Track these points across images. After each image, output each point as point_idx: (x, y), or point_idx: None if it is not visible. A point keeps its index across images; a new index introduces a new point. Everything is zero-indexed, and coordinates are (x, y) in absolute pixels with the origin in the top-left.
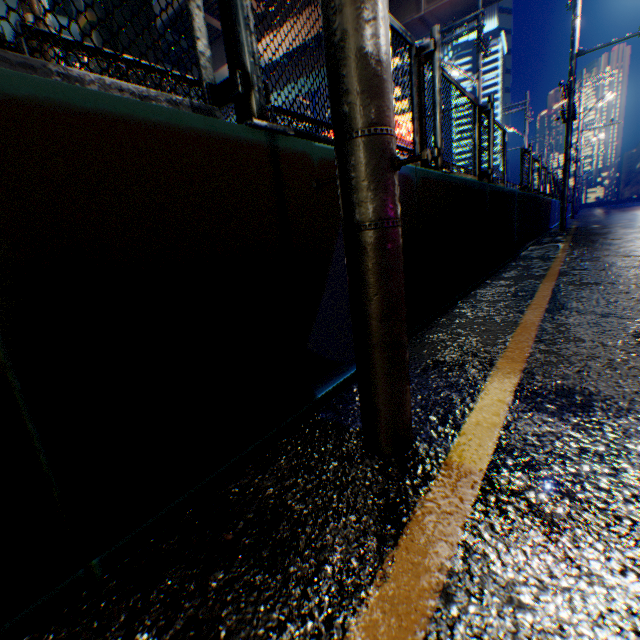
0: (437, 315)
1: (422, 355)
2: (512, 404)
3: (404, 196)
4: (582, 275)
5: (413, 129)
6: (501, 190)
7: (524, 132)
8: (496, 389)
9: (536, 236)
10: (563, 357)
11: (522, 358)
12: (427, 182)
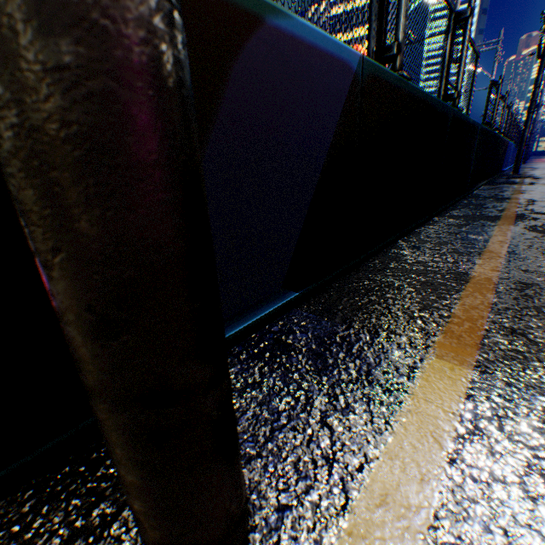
0: (370, 255)
1: (334, 314)
2: (455, 451)
3: (341, 93)
4: (544, 220)
5: (370, 15)
6: (465, 119)
7: (492, 72)
8: (430, 404)
9: (489, 176)
10: (538, 346)
11: (474, 339)
12: (378, 83)
